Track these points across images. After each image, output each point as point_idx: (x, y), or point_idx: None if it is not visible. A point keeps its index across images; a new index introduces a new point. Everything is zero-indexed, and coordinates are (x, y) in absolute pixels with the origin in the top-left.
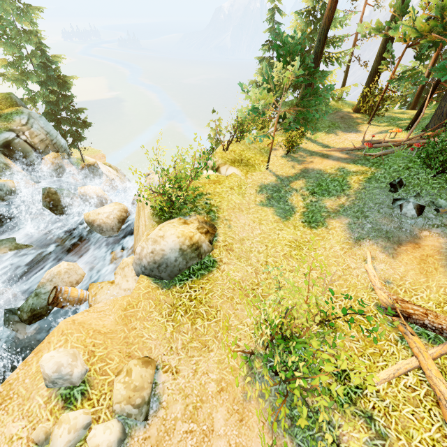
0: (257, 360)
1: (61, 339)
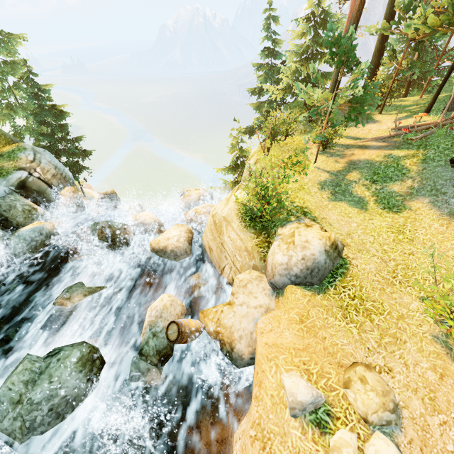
0: (448, 340)
1: (271, 365)
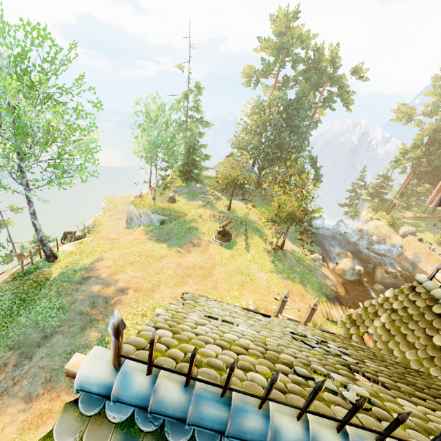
0: (438, 245)
1: (414, 238)
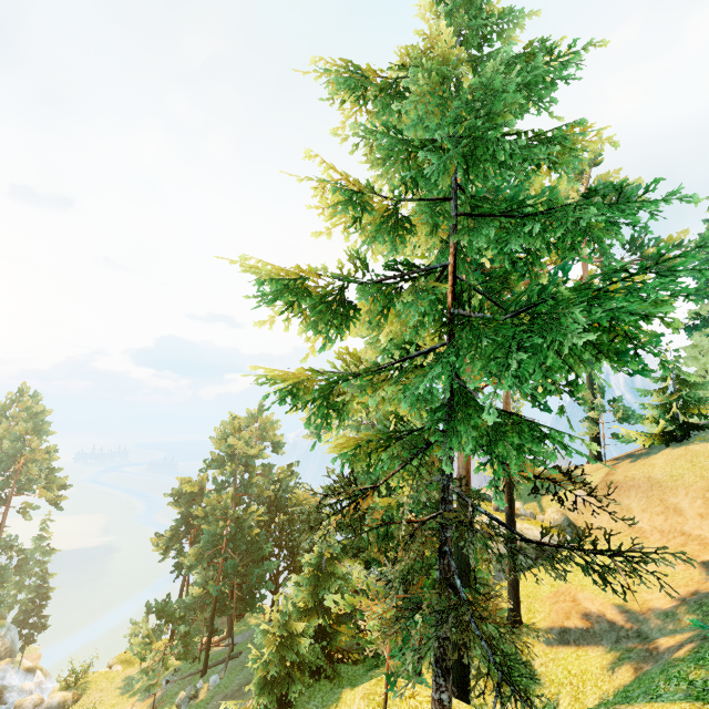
0: None
1: None
